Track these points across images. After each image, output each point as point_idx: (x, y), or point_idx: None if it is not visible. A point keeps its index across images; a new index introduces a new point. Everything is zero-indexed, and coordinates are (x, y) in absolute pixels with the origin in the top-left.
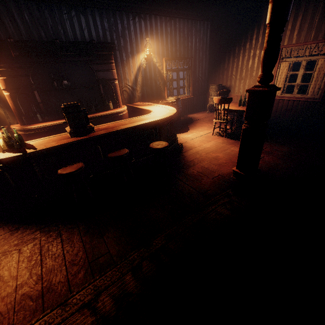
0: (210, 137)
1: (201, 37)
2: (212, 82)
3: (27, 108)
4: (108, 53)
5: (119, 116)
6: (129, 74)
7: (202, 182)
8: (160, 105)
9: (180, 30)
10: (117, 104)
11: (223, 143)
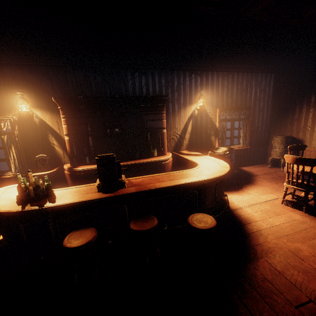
0: (278, 206)
1: (262, 88)
2: (275, 132)
3: (81, 150)
4: (161, 105)
5: (161, 164)
6: (178, 123)
7: (275, 310)
8: (208, 156)
9: (237, 82)
10: (162, 151)
11: (304, 224)
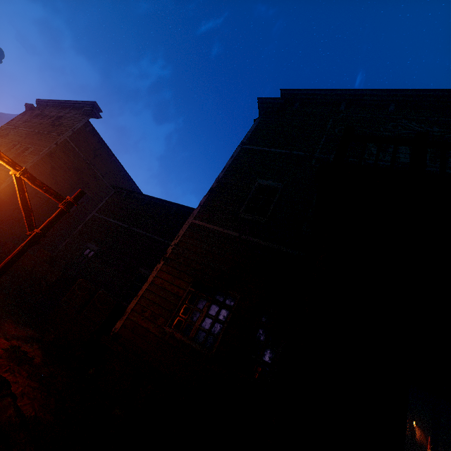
0: None
1: None
2: None
3: None
4: None
5: None
6: None
7: None
8: None
9: None
10: None
11: None
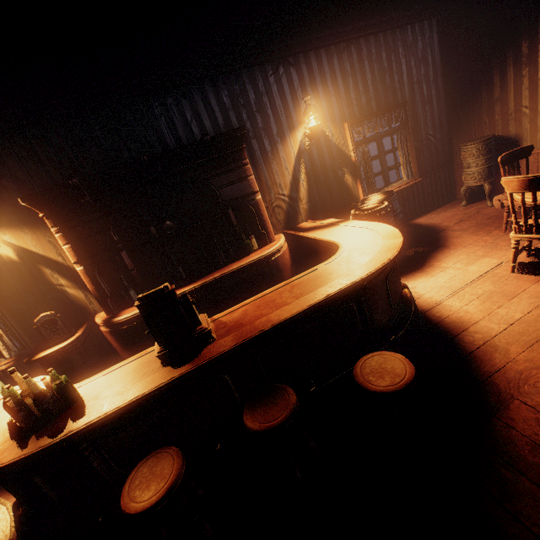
0: (508, 280)
1: (419, 55)
2: (461, 137)
3: (116, 281)
4: (236, 149)
5: (270, 261)
6: (280, 175)
7: None
8: (354, 222)
9: (370, 58)
10: (264, 237)
11: None
